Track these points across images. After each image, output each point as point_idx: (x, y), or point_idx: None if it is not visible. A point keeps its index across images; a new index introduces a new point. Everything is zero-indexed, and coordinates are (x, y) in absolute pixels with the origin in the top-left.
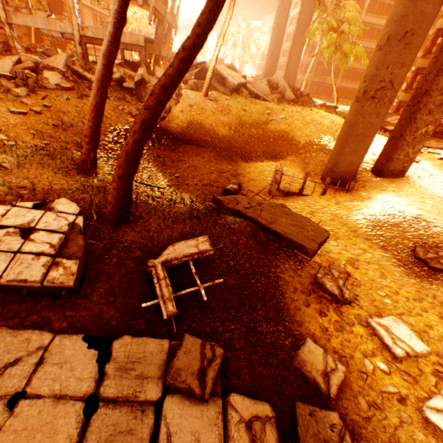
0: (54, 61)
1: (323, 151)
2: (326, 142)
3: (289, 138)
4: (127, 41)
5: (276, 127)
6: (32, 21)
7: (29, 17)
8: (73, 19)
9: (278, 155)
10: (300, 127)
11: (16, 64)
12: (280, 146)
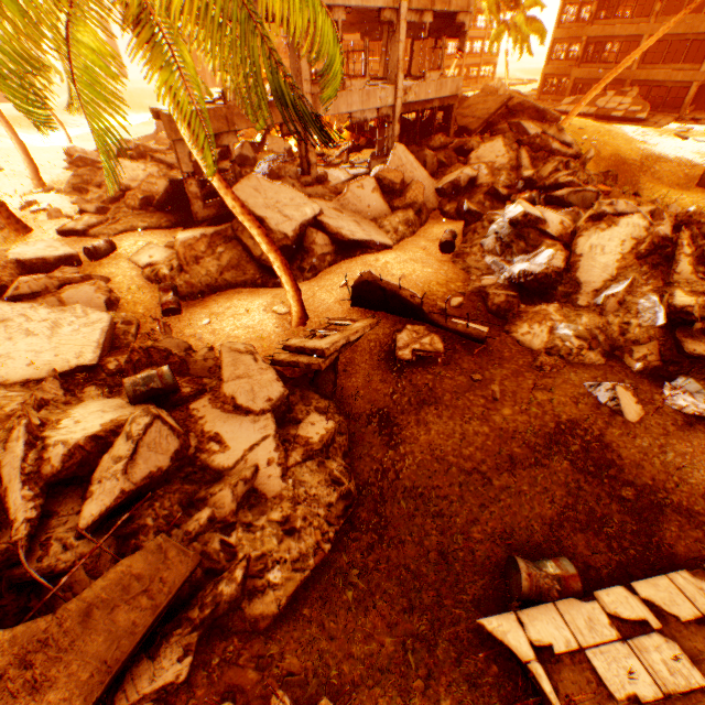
0: (400, 163)
1: (660, 161)
2: (650, 151)
3: (623, 160)
4: (446, 93)
5: (605, 152)
6: (345, 101)
7: (342, 96)
8: (399, 78)
9: (631, 182)
10: (614, 144)
11: (380, 193)
12: (625, 172)
